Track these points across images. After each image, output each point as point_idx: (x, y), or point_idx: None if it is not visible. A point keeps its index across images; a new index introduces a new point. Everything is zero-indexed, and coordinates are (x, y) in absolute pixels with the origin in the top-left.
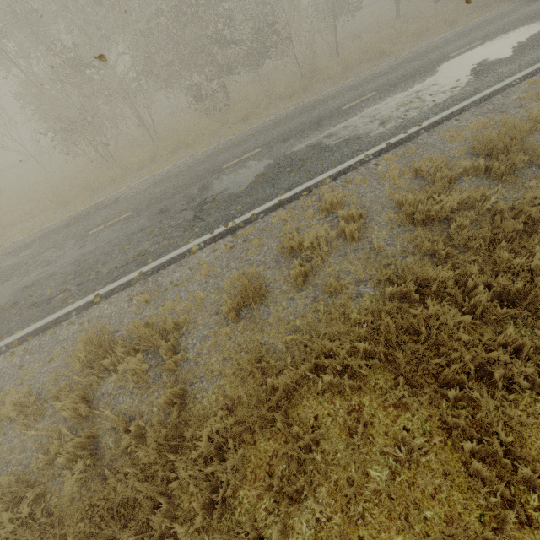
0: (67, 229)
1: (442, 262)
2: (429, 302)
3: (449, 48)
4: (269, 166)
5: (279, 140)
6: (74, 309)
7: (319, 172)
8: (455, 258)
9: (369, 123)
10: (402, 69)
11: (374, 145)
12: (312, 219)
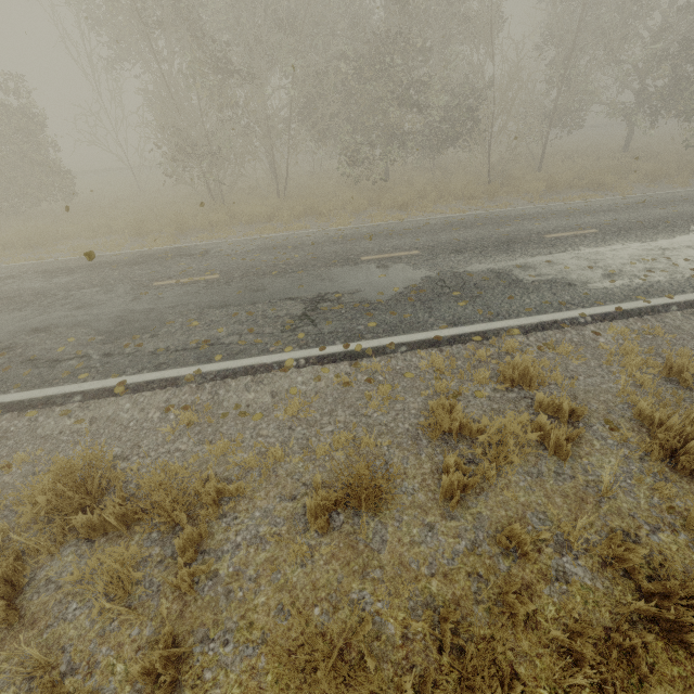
0: (129, 268)
1: None
2: None
3: None
4: (428, 279)
5: (448, 248)
6: (81, 391)
7: (504, 314)
8: None
9: (588, 269)
10: (636, 212)
11: (594, 303)
12: (483, 386)
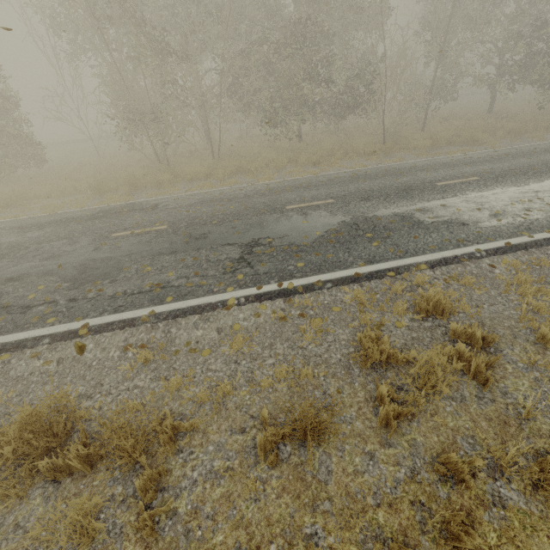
0: (91, 222)
1: None
2: None
3: None
4: (344, 224)
5: (358, 197)
6: (49, 334)
7: (411, 252)
8: None
9: (477, 210)
10: (508, 162)
11: (487, 239)
12: (402, 316)
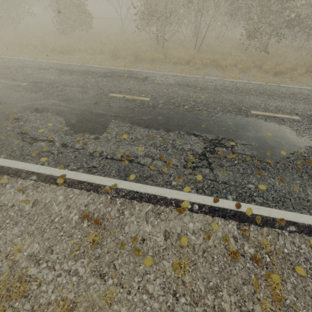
0: (100, 79)
1: None
2: None
3: None
4: None
5: None
6: (37, 173)
7: None
8: None
9: None
10: None
11: None
12: None
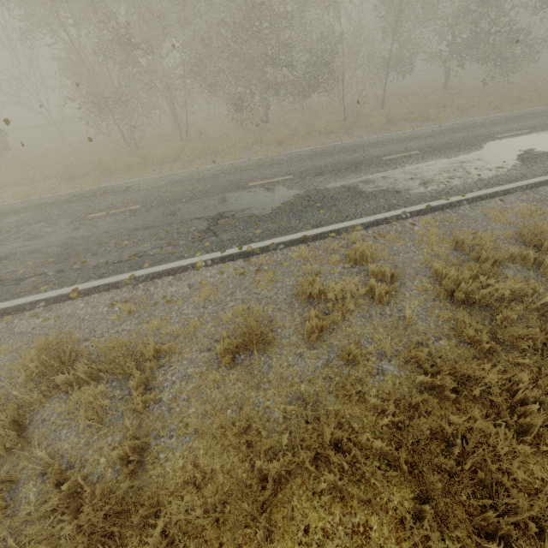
0: (66, 206)
1: (481, 356)
2: (473, 411)
3: (495, 129)
4: (299, 196)
5: (313, 172)
6: (44, 299)
7: (351, 216)
8: (495, 355)
9: (410, 180)
10: (447, 137)
11: (413, 203)
12: (336, 266)
